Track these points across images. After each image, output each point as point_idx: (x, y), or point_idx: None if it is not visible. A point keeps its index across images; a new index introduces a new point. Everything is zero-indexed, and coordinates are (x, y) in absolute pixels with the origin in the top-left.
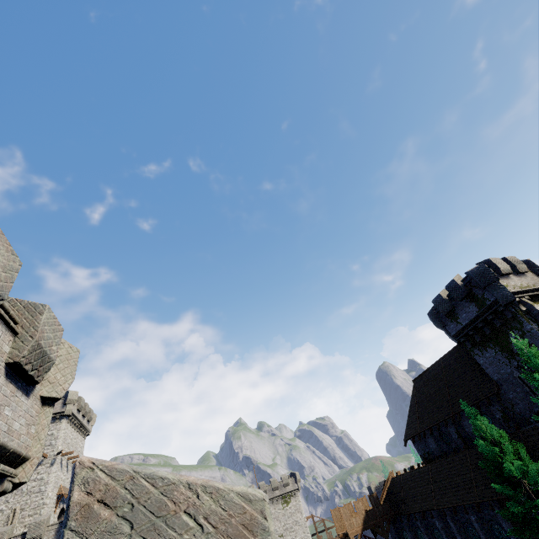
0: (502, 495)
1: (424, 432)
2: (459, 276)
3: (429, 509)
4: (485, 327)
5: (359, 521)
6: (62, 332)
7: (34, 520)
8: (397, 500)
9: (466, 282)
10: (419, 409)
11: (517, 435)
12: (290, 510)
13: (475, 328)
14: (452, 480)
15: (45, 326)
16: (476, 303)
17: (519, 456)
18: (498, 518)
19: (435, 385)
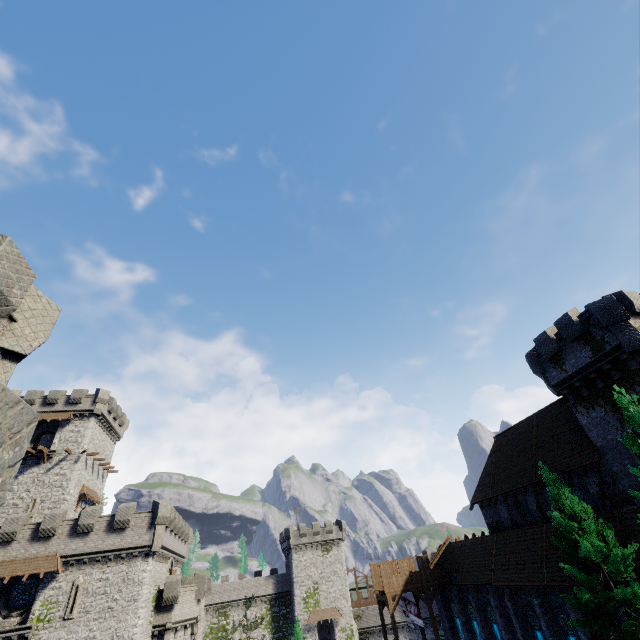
0: (577, 582)
1: (496, 497)
2: (576, 311)
3: (486, 583)
4: (598, 378)
5: (400, 581)
6: (33, 278)
7: (49, 512)
8: (450, 568)
9: (584, 318)
10: (496, 471)
11: (612, 516)
12: (330, 559)
13: (584, 378)
14: (519, 556)
15: (1, 260)
16: (591, 347)
17: (606, 537)
18: (566, 607)
19: (521, 445)
